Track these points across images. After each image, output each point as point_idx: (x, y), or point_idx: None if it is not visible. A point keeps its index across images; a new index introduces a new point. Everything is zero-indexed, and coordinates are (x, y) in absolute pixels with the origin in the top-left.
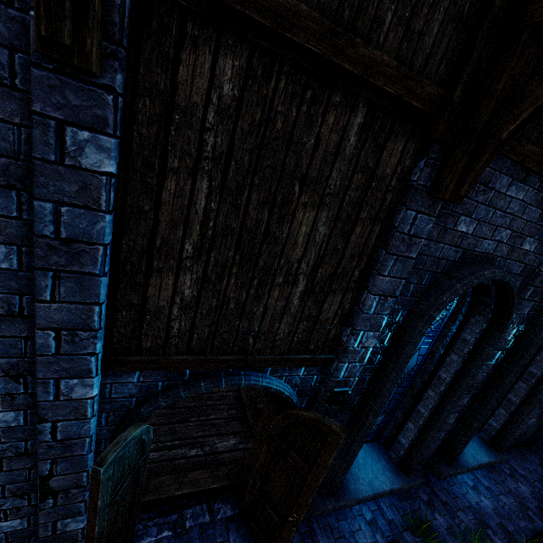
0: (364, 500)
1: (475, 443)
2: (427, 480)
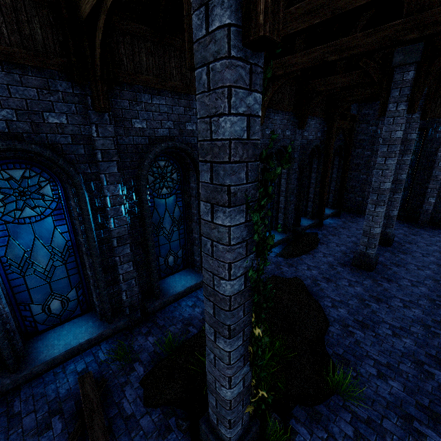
0: (57, 359)
1: (189, 276)
2: (153, 318)
